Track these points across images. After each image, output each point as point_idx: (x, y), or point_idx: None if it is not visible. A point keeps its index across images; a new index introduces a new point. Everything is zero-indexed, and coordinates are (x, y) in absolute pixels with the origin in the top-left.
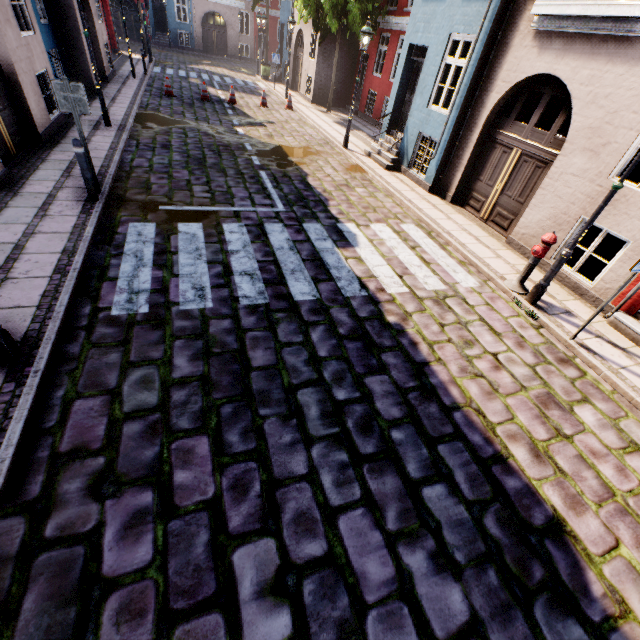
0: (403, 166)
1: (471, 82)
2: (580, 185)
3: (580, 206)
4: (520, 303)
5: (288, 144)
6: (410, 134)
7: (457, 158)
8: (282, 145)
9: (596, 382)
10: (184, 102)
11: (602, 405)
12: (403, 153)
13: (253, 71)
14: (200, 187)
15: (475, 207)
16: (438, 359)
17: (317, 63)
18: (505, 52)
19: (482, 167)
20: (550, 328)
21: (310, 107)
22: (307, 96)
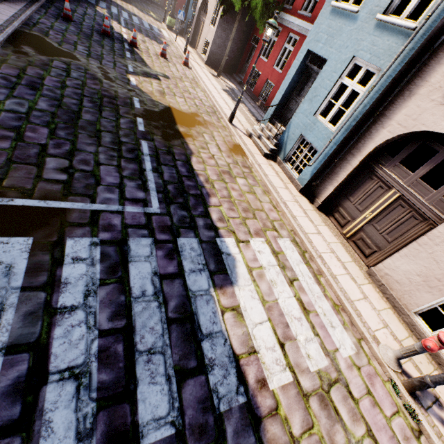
0: (279, 157)
1: (366, 112)
2: None
3: None
4: (399, 391)
5: (178, 107)
6: (292, 132)
7: (333, 172)
8: (172, 107)
9: None
10: (82, 31)
11: None
12: (281, 146)
13: (160, 17)
14: (56, 160)
15: (339, 221)
16: None
17: (216, 31)
18: (408, 96)
19: (354, 189)
20: (432, 440)
21: (204, 68)
22: (202, 56)
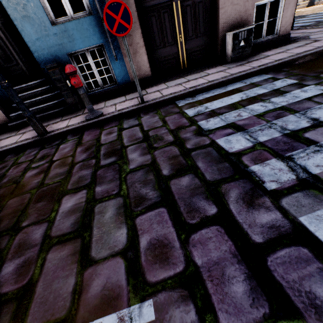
0: (315, 2)
1: None
2: None
3: None
4: None
5: None
6: None
7: None
8: None
9: None
10: None
11: None
12: None
13: None
14: None
15: None
16: None
17: None
18: None
19: None
20: None
21: None
22: None
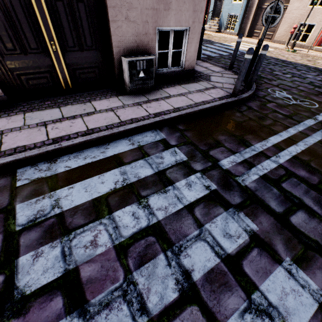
0: (222, 30)
1: None
2: (297, 12)
3: (298, 19)
4: (289, 50)
5: None
6: (224, 16)
7: (247, 19)
8: None
9: (317, 58)
10: None
11: (321, 60)
12: (221, 25)
13: None
14: None
15: (256, 36)
16: (279, 58)
17: None
18: None
19: (257, 20)
20: (300, 52)
21: None
22: None
